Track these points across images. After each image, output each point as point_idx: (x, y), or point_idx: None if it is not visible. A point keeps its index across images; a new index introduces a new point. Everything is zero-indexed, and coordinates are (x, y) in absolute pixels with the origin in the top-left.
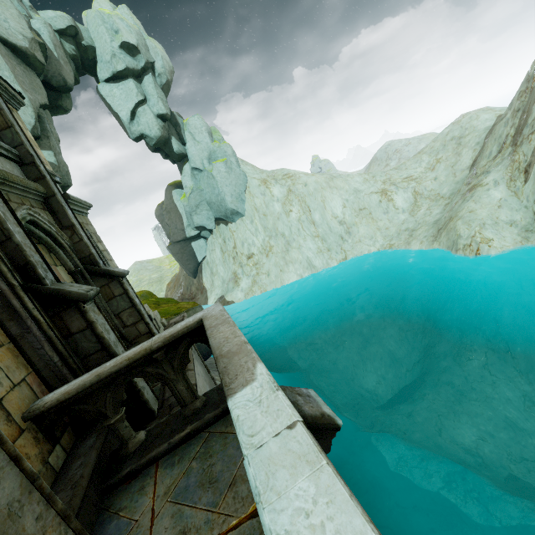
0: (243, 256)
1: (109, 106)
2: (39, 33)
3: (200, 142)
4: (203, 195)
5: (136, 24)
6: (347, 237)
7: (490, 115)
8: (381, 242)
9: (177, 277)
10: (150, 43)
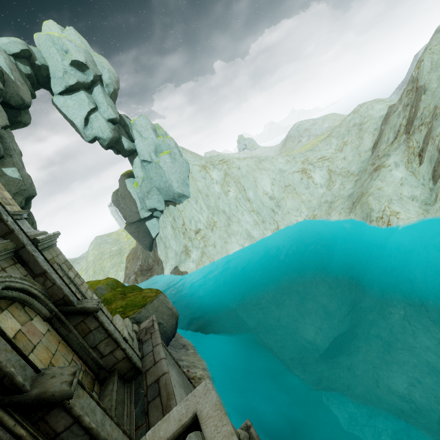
0: (191, 231)
1: (64, 115)
2: None
3: (146, 138)
4: (153, 182)
5: (83, 43)
6: (277, 210)
7: (382, 106)
8: (306, 213)
9: (135, 250)
10: (97, 58)
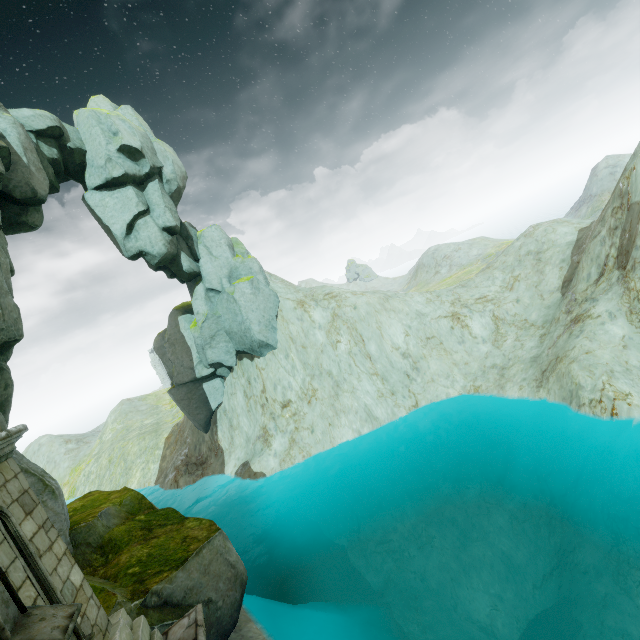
0: (276, 403)
1: (97, 218)
2: (4, 135)
3: (218, 257)
4: (221, 322)
5: (142, 126)
6: (415, 375)
7: (569, 229)
8: (462, 383)
9: (181, 427)
10: (159, 146)
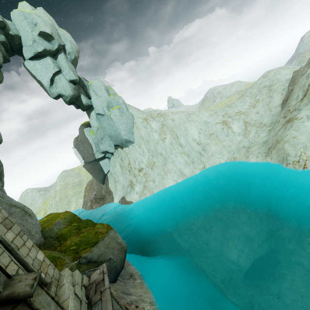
0: (135, 169)
1: (33, 76)
2: None
3: (100, 96)
4: (105, 131)
5: (50, 20)
6: (203, 153)
7: (288, 71)
8: (227, 156)
9: (91, 182)
10: (61, 32)
